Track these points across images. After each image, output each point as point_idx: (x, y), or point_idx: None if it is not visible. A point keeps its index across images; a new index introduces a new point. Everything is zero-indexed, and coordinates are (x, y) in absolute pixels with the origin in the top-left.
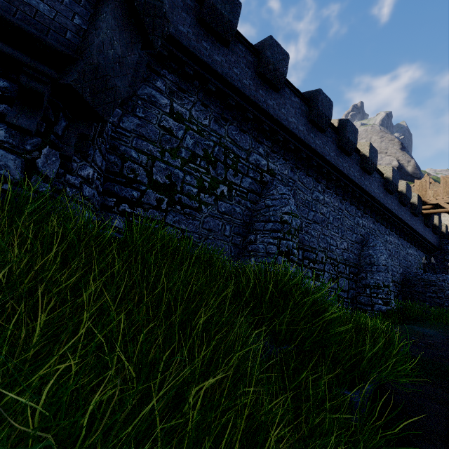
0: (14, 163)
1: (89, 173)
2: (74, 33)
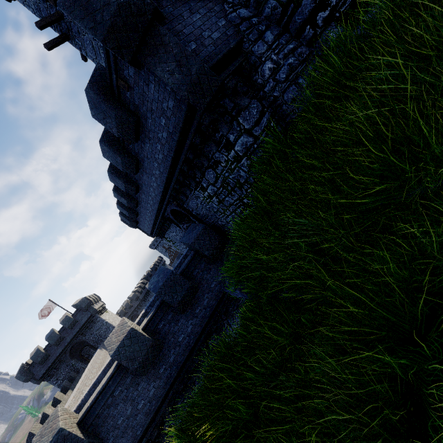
0: (245, 138)
1: (269, 67)
2: (176, 94)
